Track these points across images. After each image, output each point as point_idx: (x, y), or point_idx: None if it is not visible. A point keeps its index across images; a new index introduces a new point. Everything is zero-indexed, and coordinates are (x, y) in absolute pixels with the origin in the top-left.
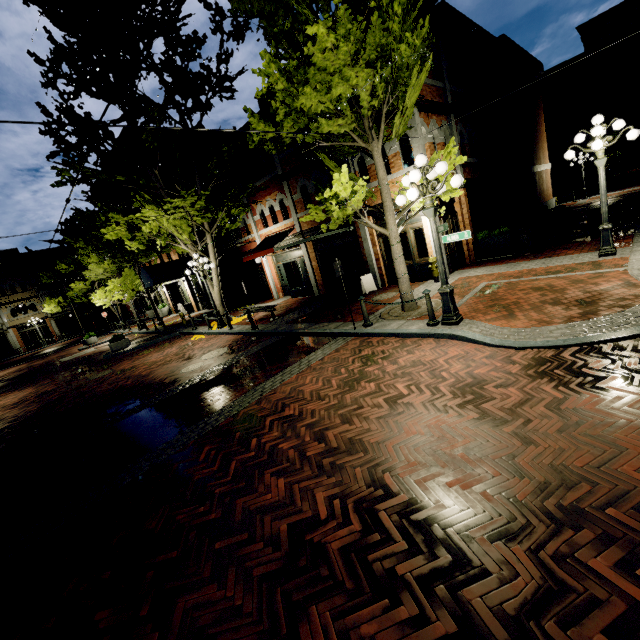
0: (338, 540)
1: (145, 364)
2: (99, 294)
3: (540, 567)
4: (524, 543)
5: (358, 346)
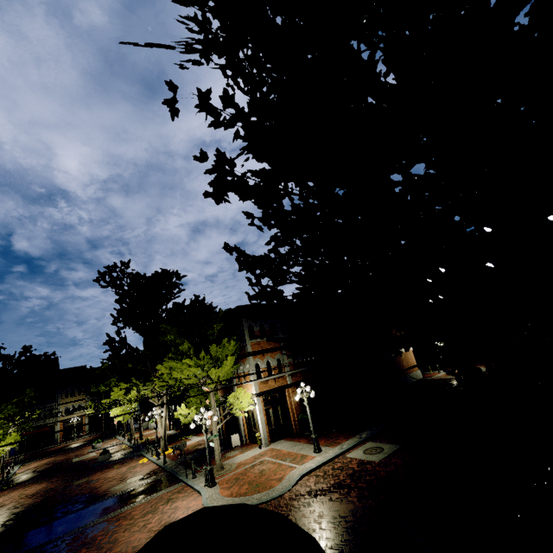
0: None
1: (104, 478)
2: (114, 411)
3: None
4: None
5: (177, 491)
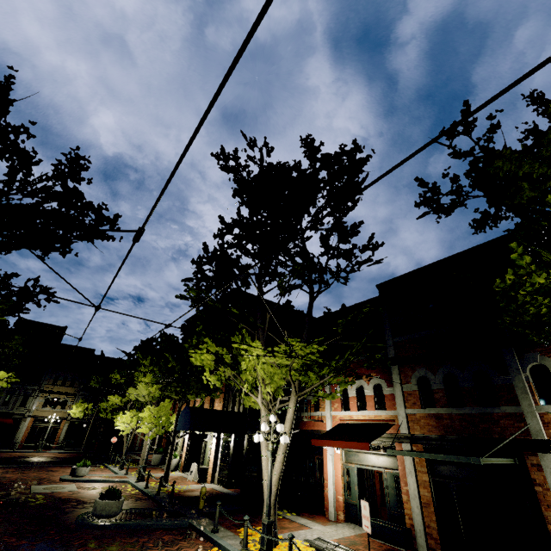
0: None
1: None
2: (127, 416)
3: None
4: None
5: None
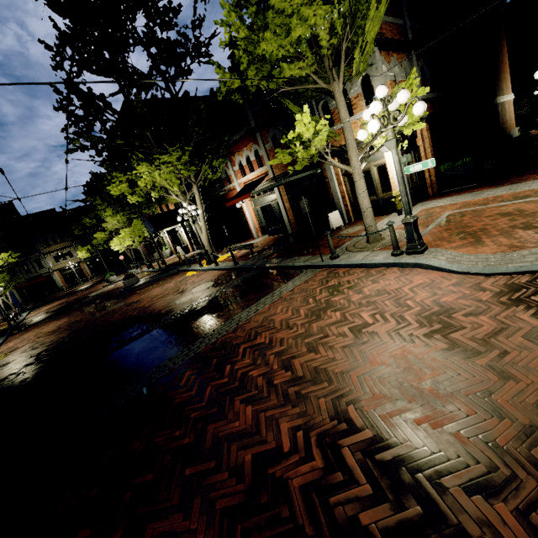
0: (300, 477)
1: (149, 297)
2: (115, 241)
3: (533, 535)
4: (510, 501)
5: (325, 277)
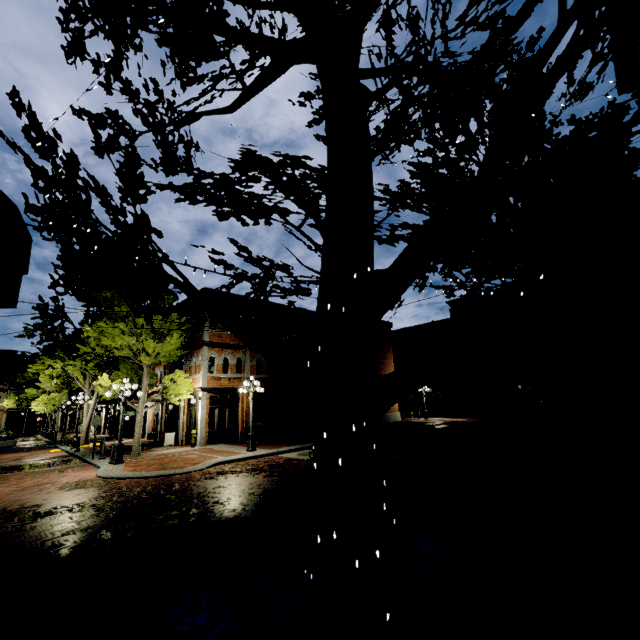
0: None
1: None
2: (37, 402)
3: None
4: None
5: (75, 467)
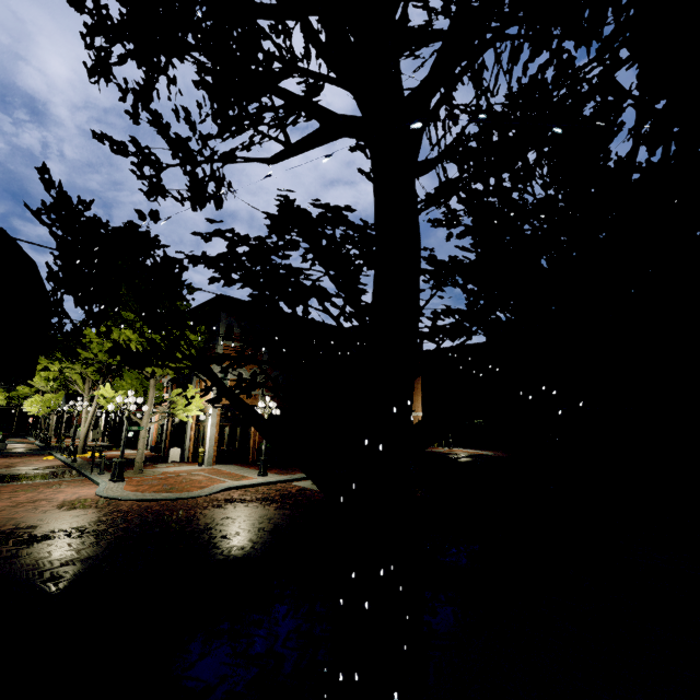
0: None
1: None
2: (30, 402)
3: None
4: None
5: (72, 481)
